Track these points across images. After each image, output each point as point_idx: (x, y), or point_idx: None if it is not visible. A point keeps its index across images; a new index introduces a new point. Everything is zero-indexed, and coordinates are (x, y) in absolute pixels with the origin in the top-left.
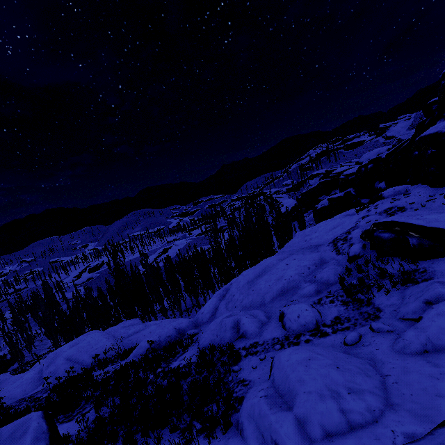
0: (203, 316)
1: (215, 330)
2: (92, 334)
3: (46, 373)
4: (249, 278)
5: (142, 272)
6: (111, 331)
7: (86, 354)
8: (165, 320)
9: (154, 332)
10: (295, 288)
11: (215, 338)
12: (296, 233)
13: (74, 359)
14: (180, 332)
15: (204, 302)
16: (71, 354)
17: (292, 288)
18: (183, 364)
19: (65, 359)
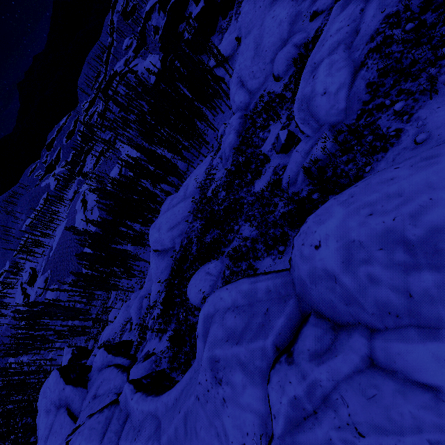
0: (244, 102)
1: (284, 60)
2: (159, 220)
3: (168, 245)
4: (251, 55)
5: (110, 204)
6: (166, 211)
7: (178, 216)
8: (190, 175)
9: (198, 177)
10: (298, 13)
11: (288, 62)
12: (238, 20)
13: (175, 224)
14: (242, 118)
15: (185, 170)
16: (169, 227)
17: (296, 15)
18: (288, 79)
19: (169, 231)
